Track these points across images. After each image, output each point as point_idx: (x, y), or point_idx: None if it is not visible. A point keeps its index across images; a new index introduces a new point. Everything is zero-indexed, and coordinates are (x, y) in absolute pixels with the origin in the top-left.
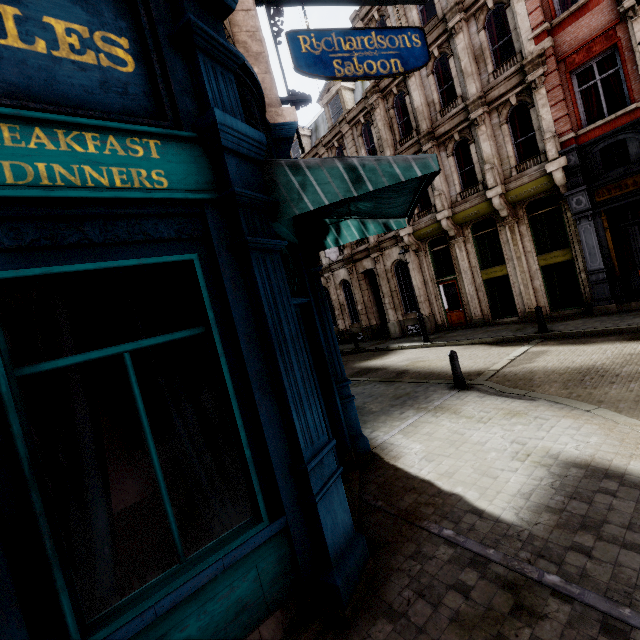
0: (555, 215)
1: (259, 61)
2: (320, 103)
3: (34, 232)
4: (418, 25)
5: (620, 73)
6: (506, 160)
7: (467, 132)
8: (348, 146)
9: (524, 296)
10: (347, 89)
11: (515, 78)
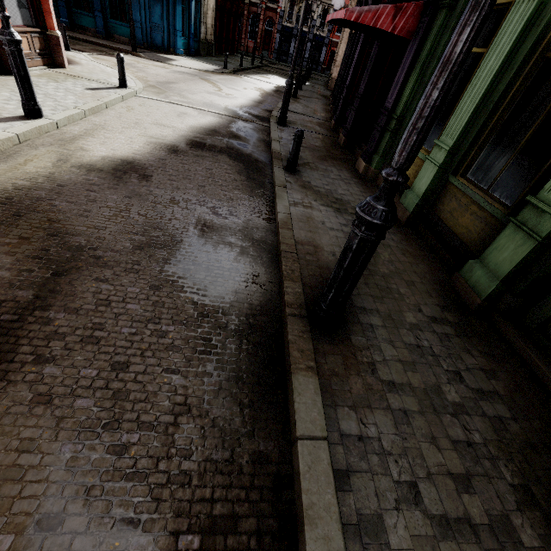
0: None
1: None
2: None
3: None
4: None
5: None
6: None
7: None
8: None
9: None
10: None
11: None
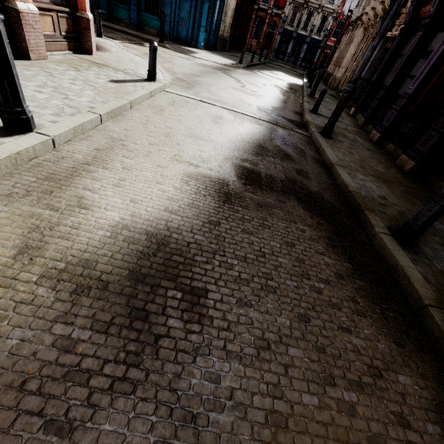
0: None
1: None
2: None
3: None
4: None
5: None
6: None
7: None
8: None
9: None
10: None
11: None
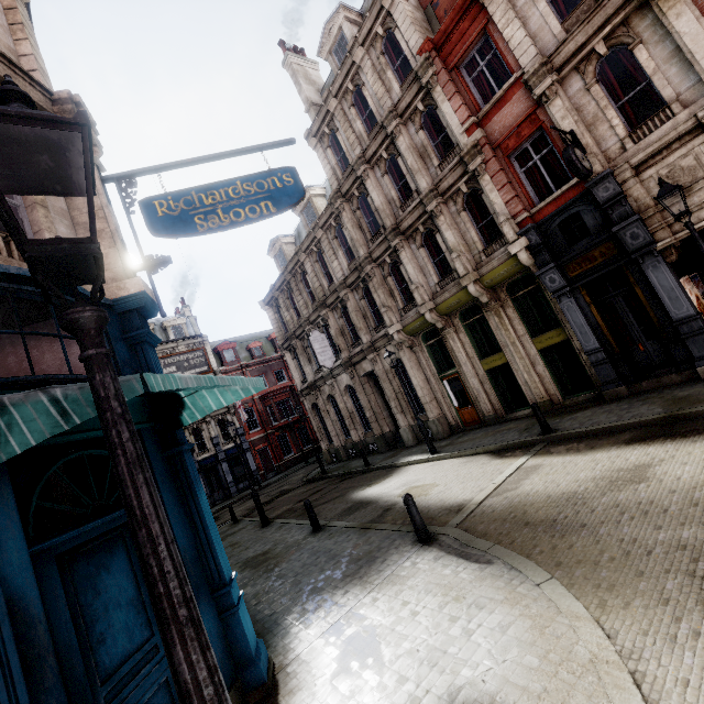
0: (538, 293)
1: (102, 238)
2: (295, 212)
3: None
4: (364, 133)
5: (555, 151)
6: (473, 245)
7: (430, 223)
8: (325, 249)
9: (530, 385)
10: (318, 196)
11: (459, 168)
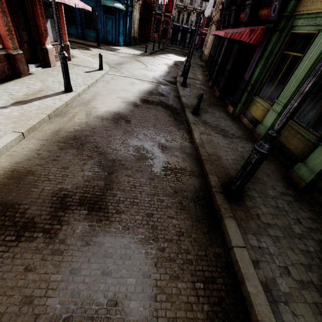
0: None
1: None
2: None
3: (85, 1)
4: None
5: None
6: None
7: None
8: None
9: None
10: None
11: None
